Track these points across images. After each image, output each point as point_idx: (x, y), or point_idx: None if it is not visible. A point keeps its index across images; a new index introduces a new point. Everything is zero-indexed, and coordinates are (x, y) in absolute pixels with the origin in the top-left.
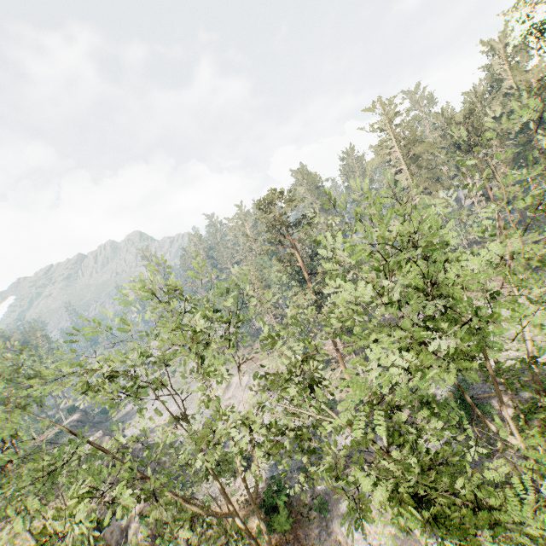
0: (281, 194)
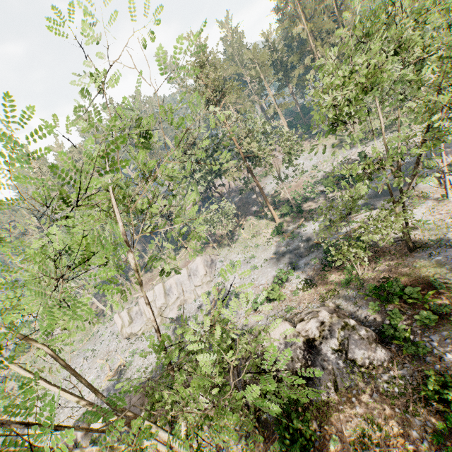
0: (207, 61)
